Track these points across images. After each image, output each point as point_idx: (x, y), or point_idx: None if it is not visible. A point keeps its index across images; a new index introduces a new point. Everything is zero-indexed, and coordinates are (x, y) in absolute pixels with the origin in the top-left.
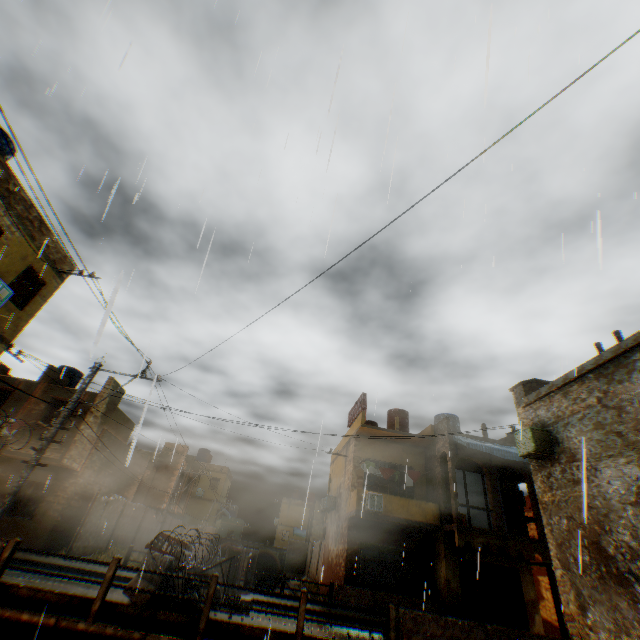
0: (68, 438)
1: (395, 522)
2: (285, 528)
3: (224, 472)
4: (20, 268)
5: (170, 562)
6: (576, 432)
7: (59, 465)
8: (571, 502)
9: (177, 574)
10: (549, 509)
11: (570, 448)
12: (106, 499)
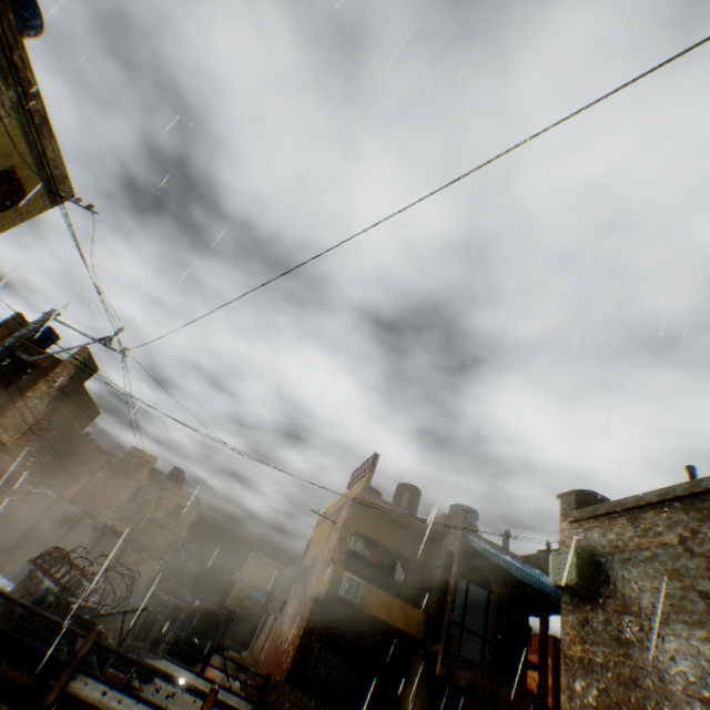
0: (8, 402)
1: (369, 620)
2: (244, 586)
3: (193, 501)
4: None
5: (46, 593)
6: (638, 574)
7: None
8: (609, 668)
9: (45, 613)
10: (575, 667)
11: (625, 593)
12: (30, 489)
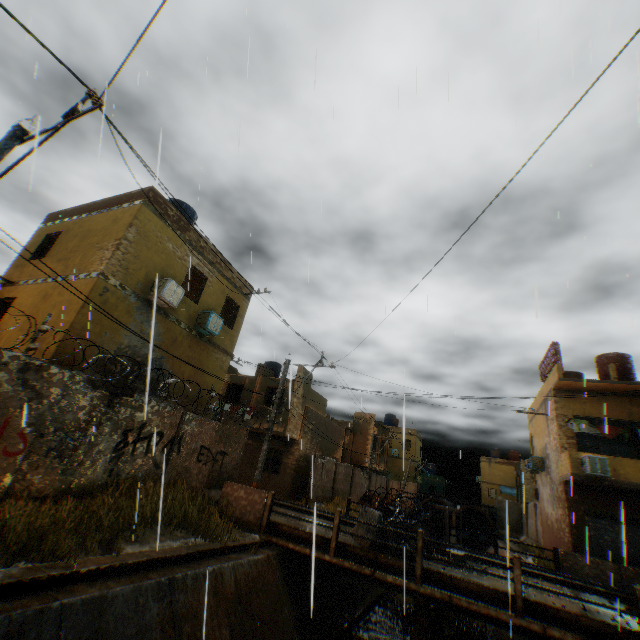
0: (284, 416)
1: (632, 489)
2: (490, 486)
3: (413, 434)
4: (222, 300)
5: (379, 517)
6: None
7: (283, 436)
8: None
9: (387, 527)
10: None
11: None
12: (321, 461)
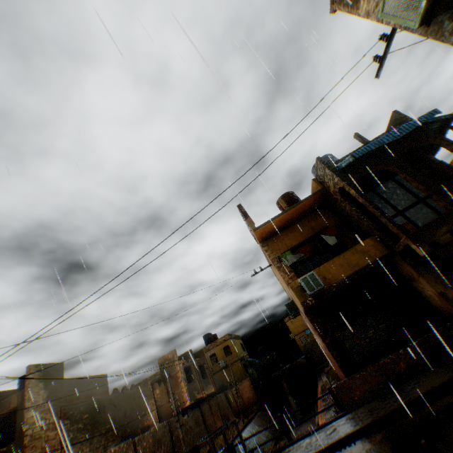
0: (22, 445)
1: (346, 284)
2: (300, 336)
3: (227, 339)
4: None
5: None
6: None
7: None
8: None
9: None
10: None
11: None
12: None
